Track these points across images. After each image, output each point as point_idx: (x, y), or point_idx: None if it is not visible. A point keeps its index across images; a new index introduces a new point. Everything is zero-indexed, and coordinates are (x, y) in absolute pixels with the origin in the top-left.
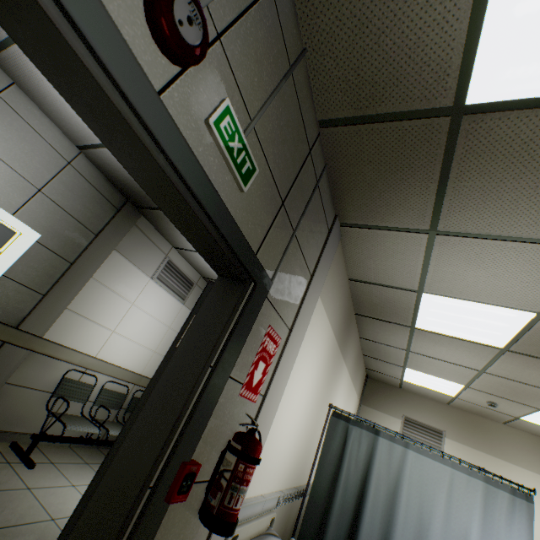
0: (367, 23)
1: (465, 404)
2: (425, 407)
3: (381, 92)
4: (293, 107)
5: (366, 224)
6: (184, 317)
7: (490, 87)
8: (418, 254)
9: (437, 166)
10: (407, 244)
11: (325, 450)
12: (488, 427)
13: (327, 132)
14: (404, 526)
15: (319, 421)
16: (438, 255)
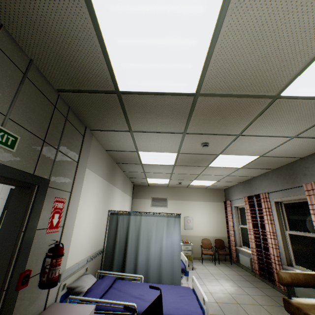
0: (62, 56)
1: (173, 185)
2: (160, 191)
3: (83, 82)
4: (34, 92)
5: (102, 129)
6: (9, 188)
7: (126, 86)
8: (130, 139)
9: (120, 109)
10: (123, 136)
11: (109, 230)
12: (182, 190)
13: (63, 94)
14: (143, 244)
15: (105, 218)
16: (137, 138)
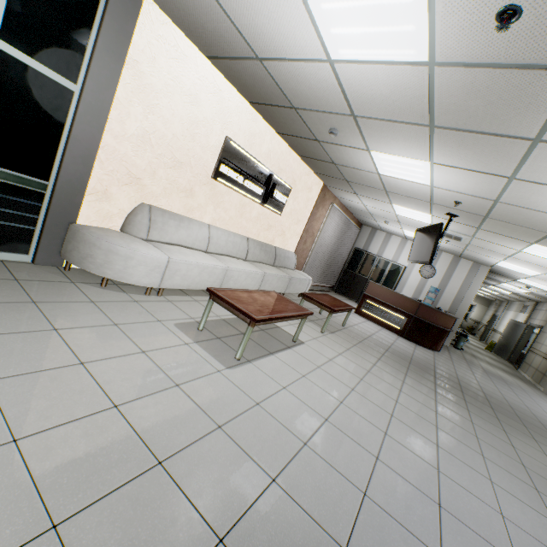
0: None
1: None
2: None
3: None
4: None
5: None
6: None
7: None
8: None
9: None
10: None
11: None
12: None
13: None
14: None
15: None
16: None
